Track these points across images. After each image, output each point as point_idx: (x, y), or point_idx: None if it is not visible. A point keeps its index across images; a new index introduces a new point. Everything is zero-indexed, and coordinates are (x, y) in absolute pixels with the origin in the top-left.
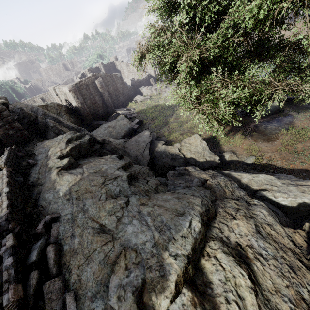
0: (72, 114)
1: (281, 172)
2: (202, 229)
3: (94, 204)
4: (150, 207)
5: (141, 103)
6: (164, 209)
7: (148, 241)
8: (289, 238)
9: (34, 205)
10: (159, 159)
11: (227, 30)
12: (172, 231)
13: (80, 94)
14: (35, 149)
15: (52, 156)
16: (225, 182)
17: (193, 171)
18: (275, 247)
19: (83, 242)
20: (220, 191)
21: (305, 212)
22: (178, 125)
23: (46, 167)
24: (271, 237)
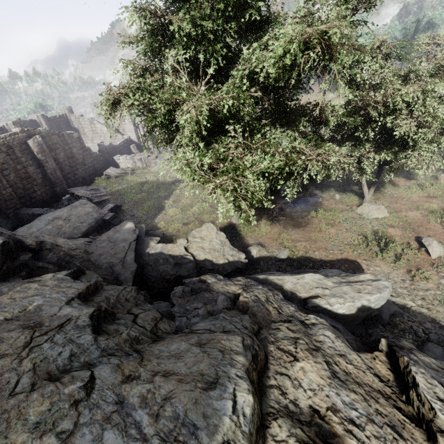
0: None
1: (322, 266)
2: (256, 404)
3: None
4: (145, 382)
5: (117, 179)
6: (178, 381)
7: None
8: (372, 371)
9: None
10: (153, 266)
11: (242, 81)
12: (202, 436)
13: None
14: None
15: None
16: (266, 295)
17: (214, 283)
18: (363, 395)
19: None
20: (262, 311)
21: (362, 317)
22: (179, 211)
23: None
24: (351, 378)
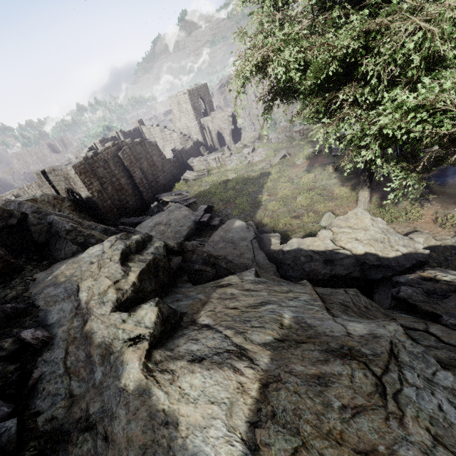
0: (83, 212)
1: None
2: None
3: None
4: None
5: (195, 182)
6: None
7: None
8: None
9: None
10: (292, 266)
11: None
12: None
13: (94, 176)
14: (33, 291)
15: (95, 305)
16: None
17: None
18: None
19: None
20: None
21: None
22: (281, 204)
23: (89, 347)
24: None
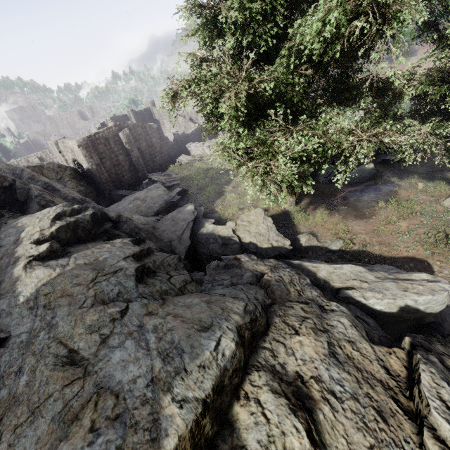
0: (82, 180)
1: (379, 262)
2: (239, 352)
3: (69, 314)
4: (160, 318)
5: (187, 166)
6: (181, 321)
7: (142, 377)
8: (381, 363)
9: None
10: (204, 244)
11: (290, 60)
12: (185, 357)
13: (95, 151)
14: (2, 229)
15: (25, 240)
16: (291, 277)
17: (246, 261)
18: (357, 378)
19: (33, 382)
20: (282, 290)
21: (412, 321)
22: (237, 197)
23: (11, 257)
24: (352, 362)
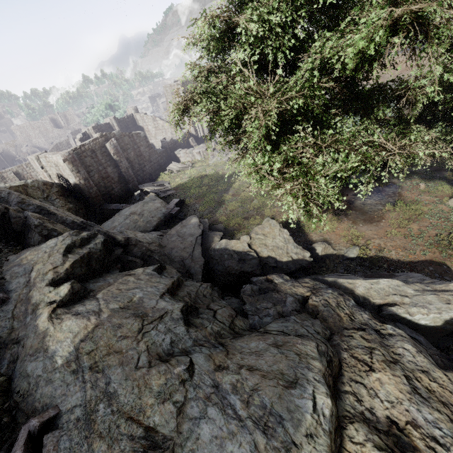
0: (70, 196)
1: (399, 268)
2: (334, 407)
3: (127, 378)
4: (234, 373)
5: (178, 174)
6: (261, 376)
7: None
8: None
9: (3, 391)
10: (218, 261)
11: (311, 73)
12: (287, 426)
13: (81, 164)
14: (5, 268)
15: (38, 281)
16: (336, 300)
17: (281, 283)
18: (449, 416)
19: None
20: (333, 316)
21: (450, 330)
22: (239, 205)
23: (28, 305)
24: (435, 396)
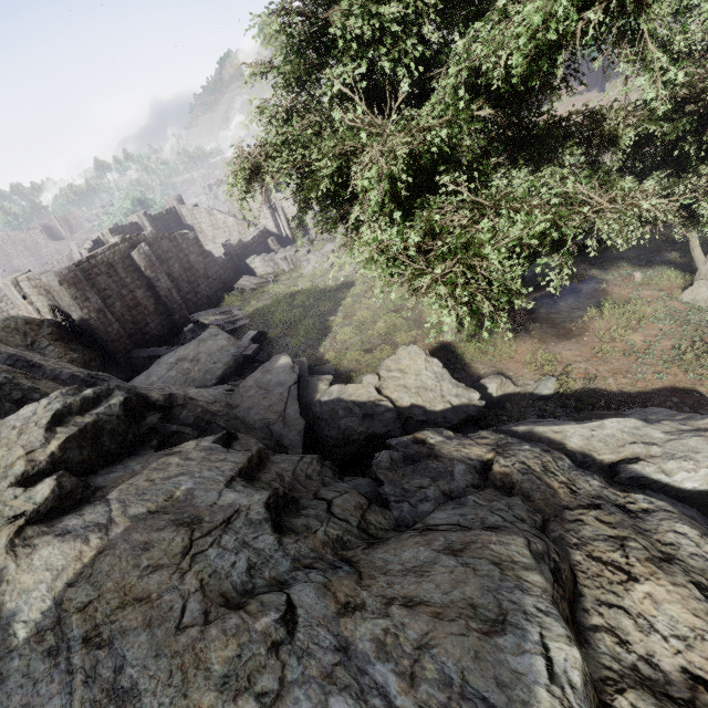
0: (74, 341)
1: (625, 404)
2: (586, 664)
3: (159, 654)
4: (376, 616)
5: (254, 293)
6: (433, 616)
7: None
8: None
9: None
10: (329, 422)
11: (455, 94)
12: None
13: (91, 287)
14: None
15: None
16: (540, 460)
17: (441, 443)
18: None
19: None
20: (540, 488)
21: None
22: (355, 332)
23: None
24: None
